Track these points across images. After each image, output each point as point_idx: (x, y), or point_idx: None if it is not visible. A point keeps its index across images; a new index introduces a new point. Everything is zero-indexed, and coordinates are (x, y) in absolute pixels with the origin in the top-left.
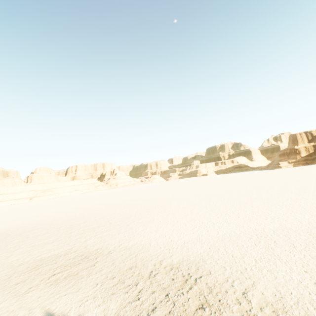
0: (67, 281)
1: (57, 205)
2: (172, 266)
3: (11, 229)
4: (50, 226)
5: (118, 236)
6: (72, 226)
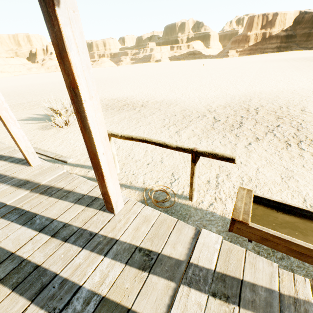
0: (39, 108)
1: None
2: (112, 99)
3: None
4: None
5: None
6: (21, 93)
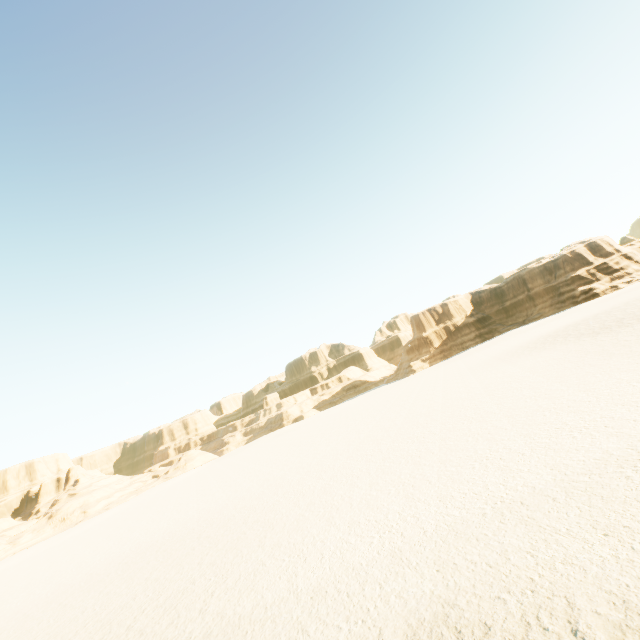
0: None
1: None
2: None
3: None
4: None
5: None
6: None
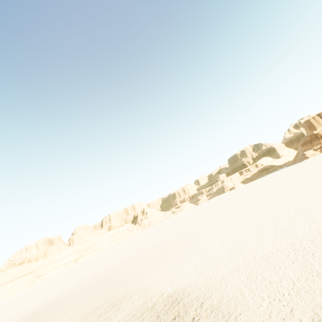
0: None
1: (98, 262)
2: (168, 296)
3: (63, 295)
4: (92, 285)
5: (140, 280)
6: (108, 280)
